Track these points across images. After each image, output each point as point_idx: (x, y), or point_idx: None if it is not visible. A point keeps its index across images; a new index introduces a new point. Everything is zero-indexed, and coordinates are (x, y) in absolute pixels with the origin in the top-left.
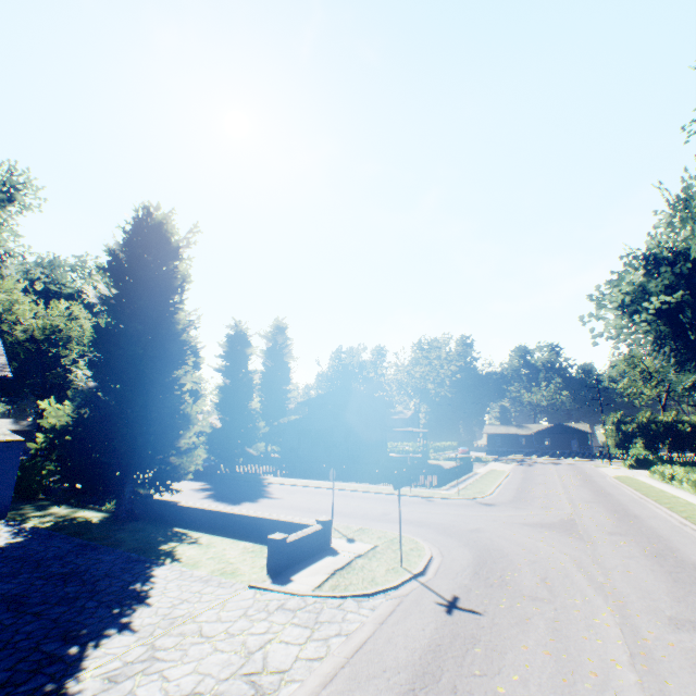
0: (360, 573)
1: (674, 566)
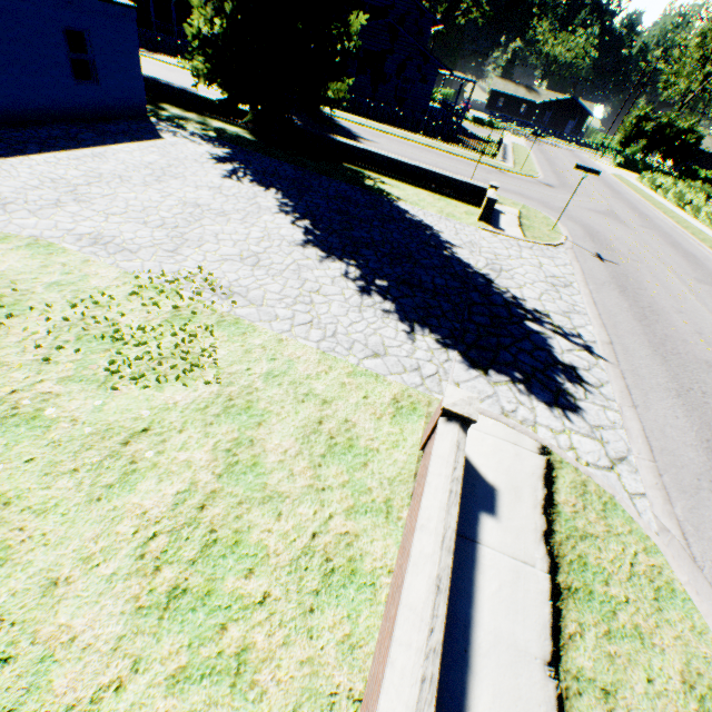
0: (536, 231)
1: (683, 254)
